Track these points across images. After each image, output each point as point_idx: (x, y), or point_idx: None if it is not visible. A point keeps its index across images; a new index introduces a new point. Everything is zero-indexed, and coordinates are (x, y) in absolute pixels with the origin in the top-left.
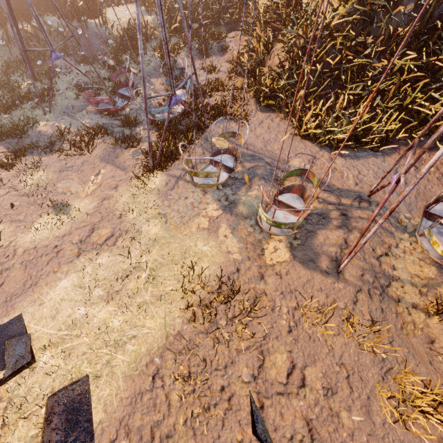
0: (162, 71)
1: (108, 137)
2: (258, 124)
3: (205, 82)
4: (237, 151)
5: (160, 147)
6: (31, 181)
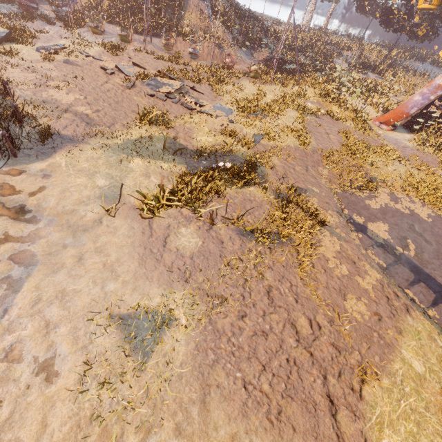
0: (45, 2)
1: (37, 20)
2: (108, 26)
3: (73, 11)
4: (103, 27)
5: (73, 19)
6: (17, 24)
